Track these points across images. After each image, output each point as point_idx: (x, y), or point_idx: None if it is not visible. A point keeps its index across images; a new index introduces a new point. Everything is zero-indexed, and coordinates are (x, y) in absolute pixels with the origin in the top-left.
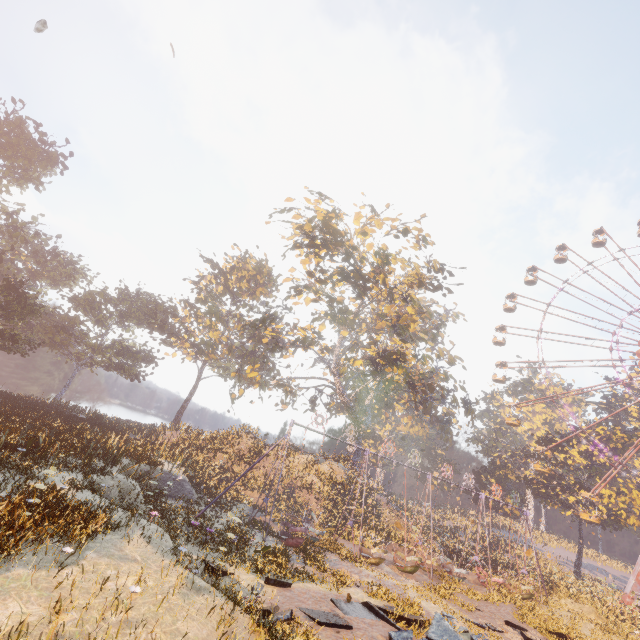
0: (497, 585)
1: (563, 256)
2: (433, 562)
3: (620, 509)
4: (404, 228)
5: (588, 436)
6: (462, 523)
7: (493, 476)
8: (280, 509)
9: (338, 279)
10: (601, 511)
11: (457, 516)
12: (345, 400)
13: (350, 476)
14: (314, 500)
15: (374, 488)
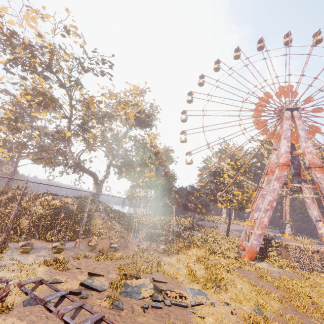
0: (143, 249)
1: (217, 67)
2: (92, 243)
3: (243, 200)
4: (64, 26)
5: (232, 166)
6: (183, 221)
7: (193, 196)
8: (1, 229)
9: (22, 70)
10: (234, 202)
11: (181, 218)
12: (74, 161)
13: (65, 203)
14: (27, 220)
15: (95, 209)
